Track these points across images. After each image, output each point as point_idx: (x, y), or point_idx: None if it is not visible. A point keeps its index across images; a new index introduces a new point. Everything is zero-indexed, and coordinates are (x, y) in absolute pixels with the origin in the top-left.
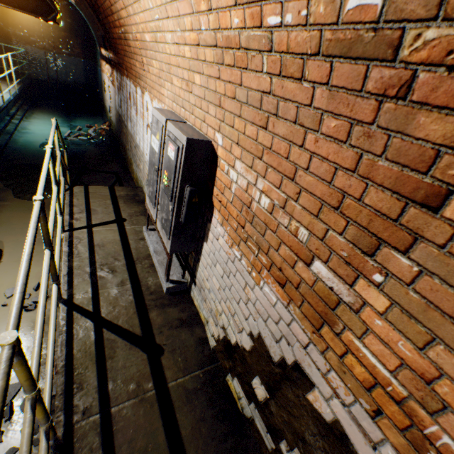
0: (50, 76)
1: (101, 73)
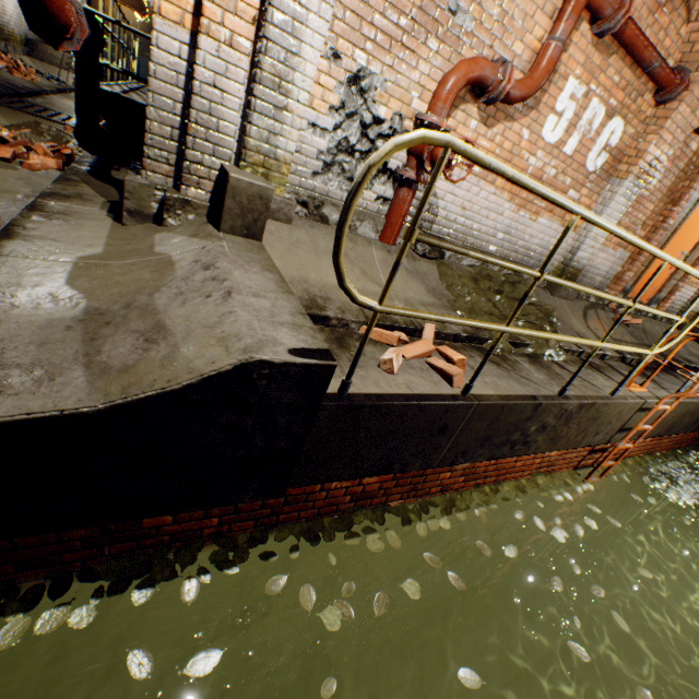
0: None
1: None
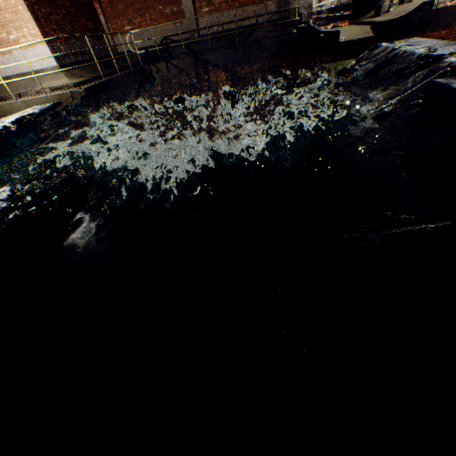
0: None
1: None
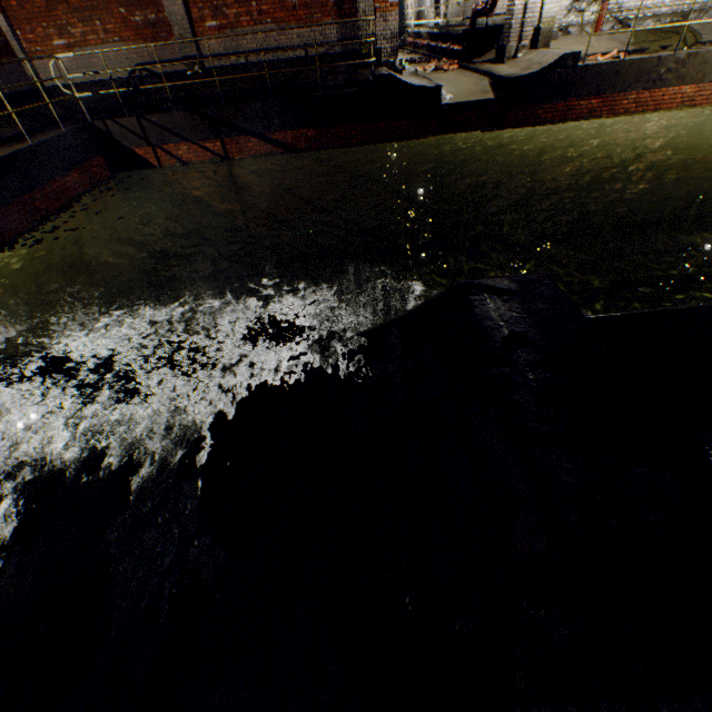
0: None
1: (404, 6)
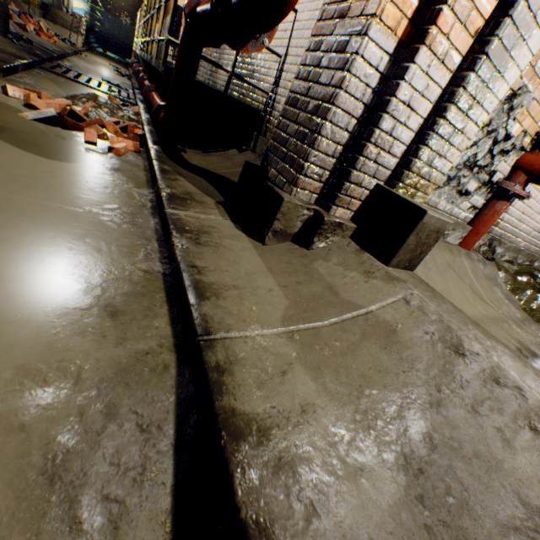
0: (114, 36)
1: None
